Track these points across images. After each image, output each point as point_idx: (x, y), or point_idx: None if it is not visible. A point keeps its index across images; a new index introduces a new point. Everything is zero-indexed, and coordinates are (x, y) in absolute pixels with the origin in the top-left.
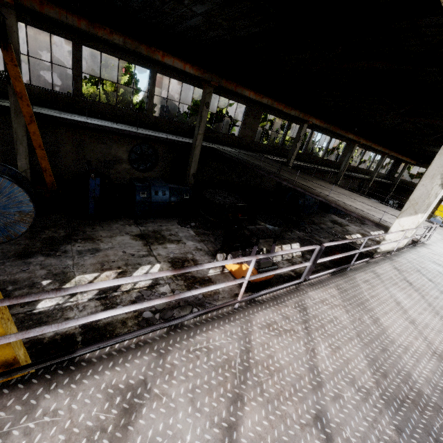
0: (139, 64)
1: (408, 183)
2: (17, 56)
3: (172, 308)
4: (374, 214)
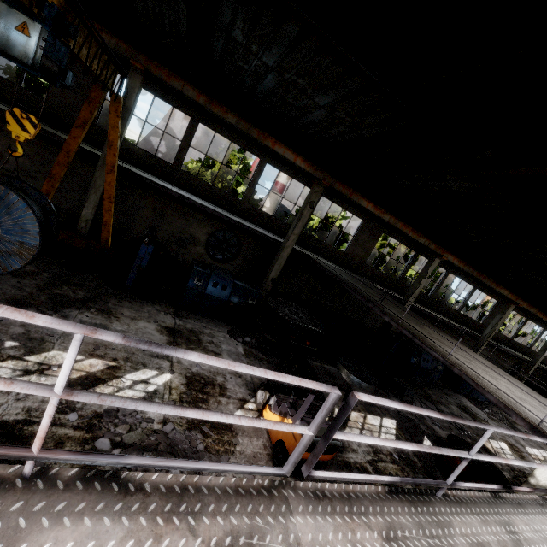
0: (250, 151)
1: None
2: (128, 113)
3: (142, 448)
4: (531, 409)
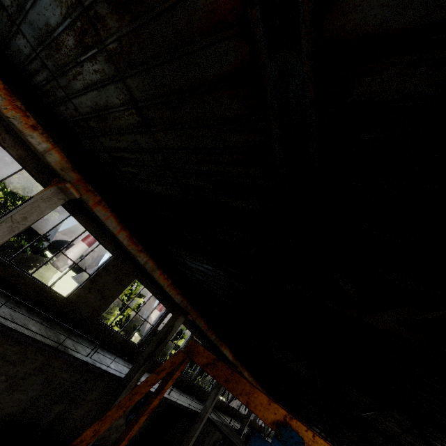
0: (189, 329)
1: None
2: (165, 344)
3: None
4: None
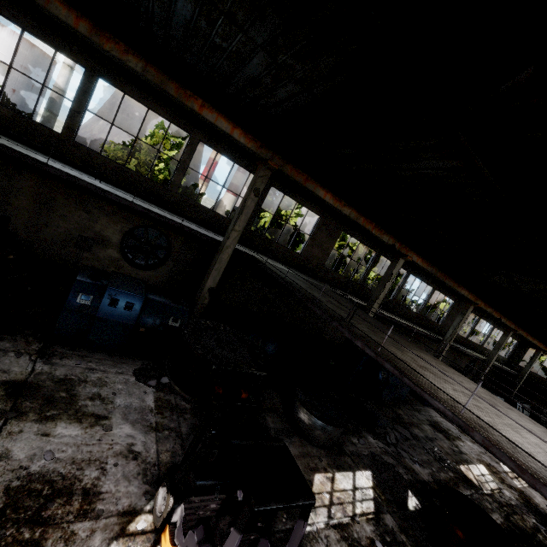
0: (176, 123)
1: (541, 380)
2: None
3: None
4: None
